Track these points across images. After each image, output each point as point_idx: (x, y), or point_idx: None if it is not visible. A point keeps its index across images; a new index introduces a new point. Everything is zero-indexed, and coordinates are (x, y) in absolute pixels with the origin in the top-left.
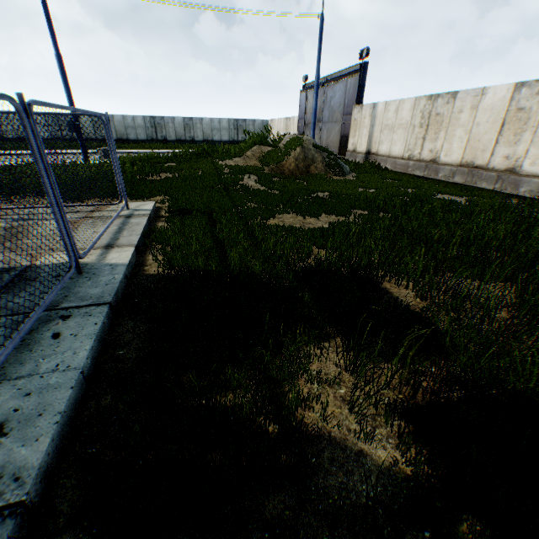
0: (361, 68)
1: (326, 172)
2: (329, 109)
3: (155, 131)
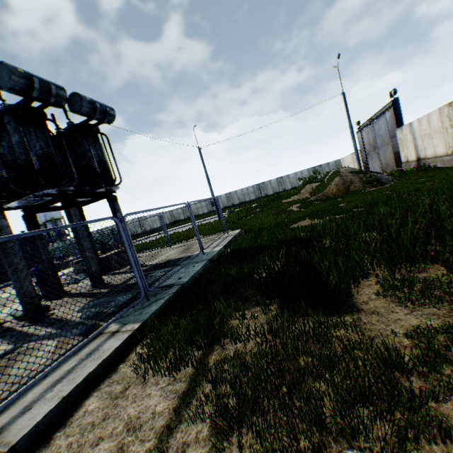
0: (393, 103)
1: (363, 187)
2: (379, 138)
3: (260, 192)
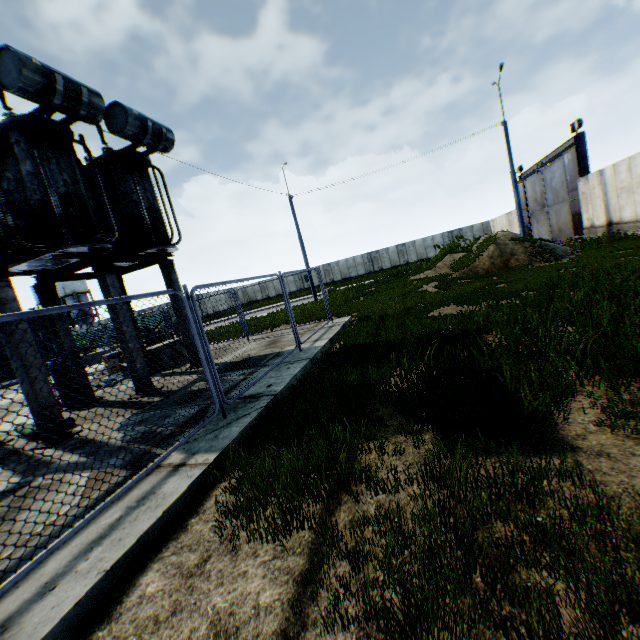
0: (576, 140)
1: (530, 261)
2: (551, 191)
3: (372, 265)
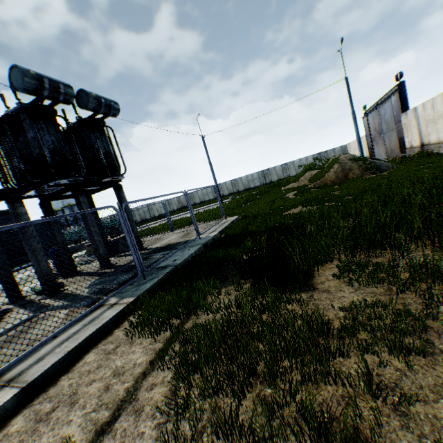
0: (399, 86)
1: (362, 174)
2: (384, 123)
3: (264, 178)
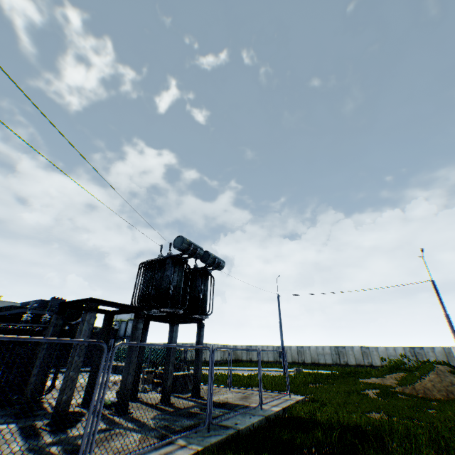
0: None
1: None
2: None
3: (338, 357)
